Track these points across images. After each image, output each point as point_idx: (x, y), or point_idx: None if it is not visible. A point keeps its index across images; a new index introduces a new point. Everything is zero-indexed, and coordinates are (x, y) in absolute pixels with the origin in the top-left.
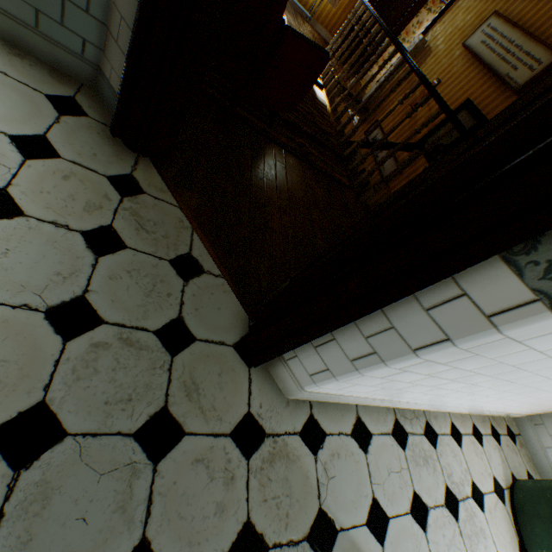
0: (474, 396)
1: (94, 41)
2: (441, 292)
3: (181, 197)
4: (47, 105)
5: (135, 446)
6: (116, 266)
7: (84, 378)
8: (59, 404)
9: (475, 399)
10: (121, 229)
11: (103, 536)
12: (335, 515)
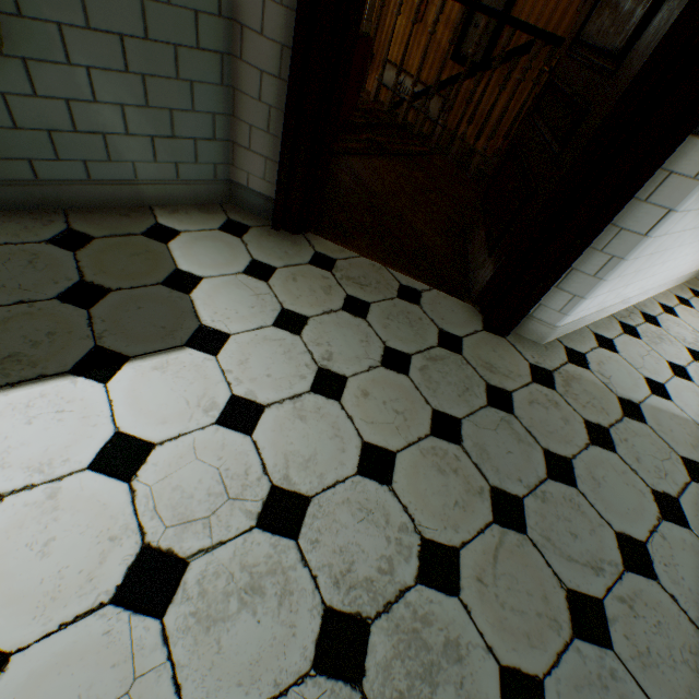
0: (676, 261)
1: (222, 161)
2: (651, 182)
3: (354, 248)
4: (228, 237)
5: (494, 410)
6: (379, 319)
7: (435, 389)
8: (441, 408)
9: (675, 266)
10: (354, 294)
11: (524, 456)
12: (629, 397)
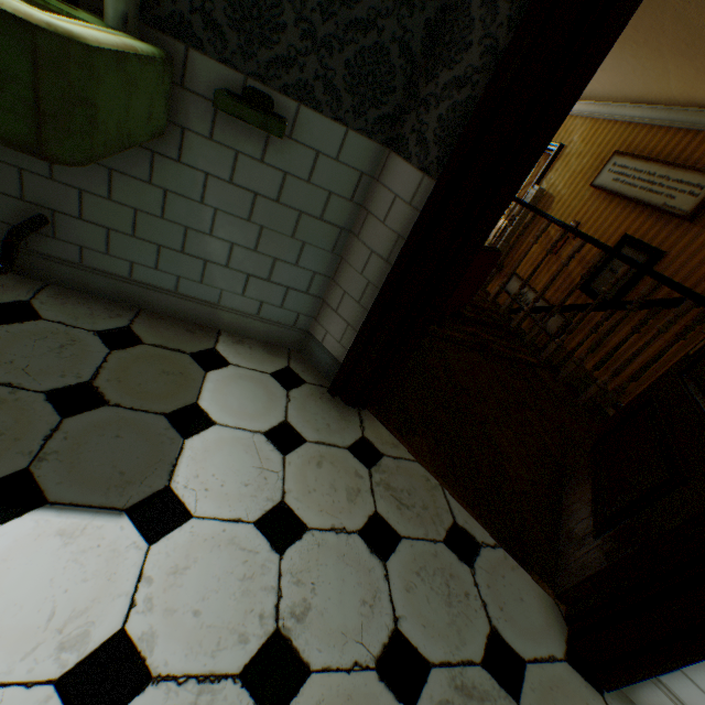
0: None
1: (307, 312)
2: None
3: (412, 447)
4: (275, 384)
5: None
6: (404, 569)
7: None
8: None
9: None
10: (385, 513)
11: None
12: None
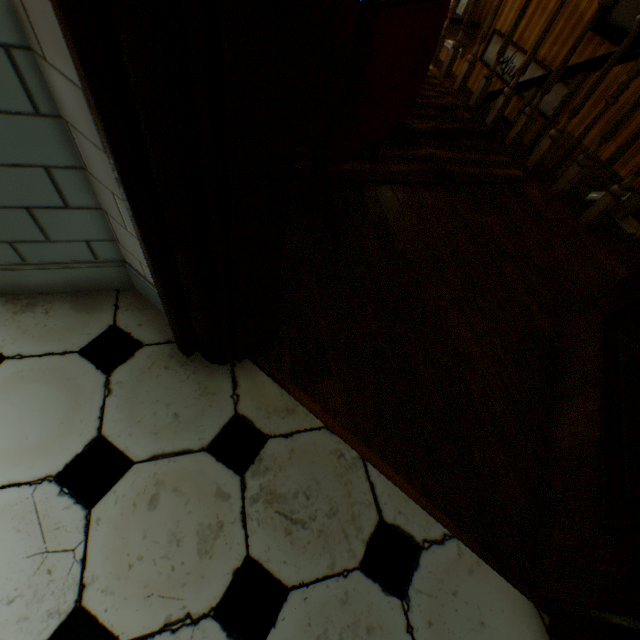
0: None
1: (99, 236)
2: None
3: (319, 402)
4: (86, 369)
5: None
6: None
7: None
8: None
9: None
10: (264, 553)
11: None
12: None
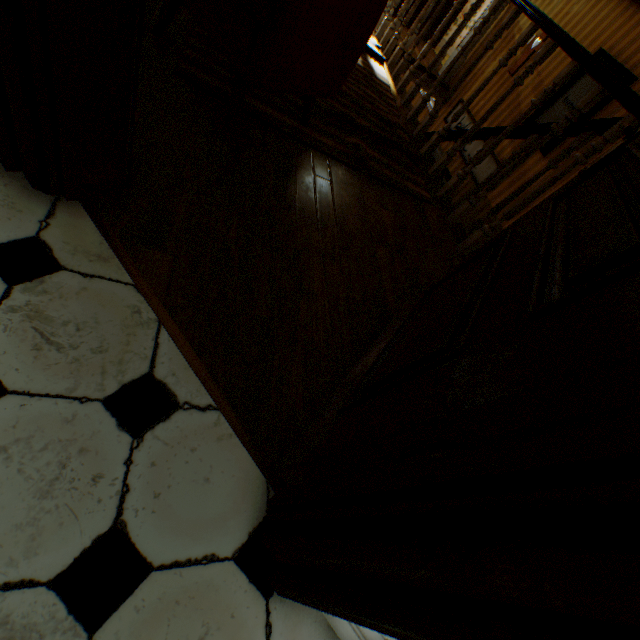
0: None
1: None
2: None
3: (140, 265)
4: None
5: None
6: None
7: None
8: None
9: None
10: None
11: None
12: None
